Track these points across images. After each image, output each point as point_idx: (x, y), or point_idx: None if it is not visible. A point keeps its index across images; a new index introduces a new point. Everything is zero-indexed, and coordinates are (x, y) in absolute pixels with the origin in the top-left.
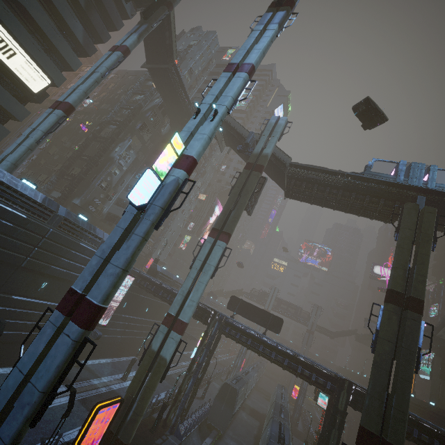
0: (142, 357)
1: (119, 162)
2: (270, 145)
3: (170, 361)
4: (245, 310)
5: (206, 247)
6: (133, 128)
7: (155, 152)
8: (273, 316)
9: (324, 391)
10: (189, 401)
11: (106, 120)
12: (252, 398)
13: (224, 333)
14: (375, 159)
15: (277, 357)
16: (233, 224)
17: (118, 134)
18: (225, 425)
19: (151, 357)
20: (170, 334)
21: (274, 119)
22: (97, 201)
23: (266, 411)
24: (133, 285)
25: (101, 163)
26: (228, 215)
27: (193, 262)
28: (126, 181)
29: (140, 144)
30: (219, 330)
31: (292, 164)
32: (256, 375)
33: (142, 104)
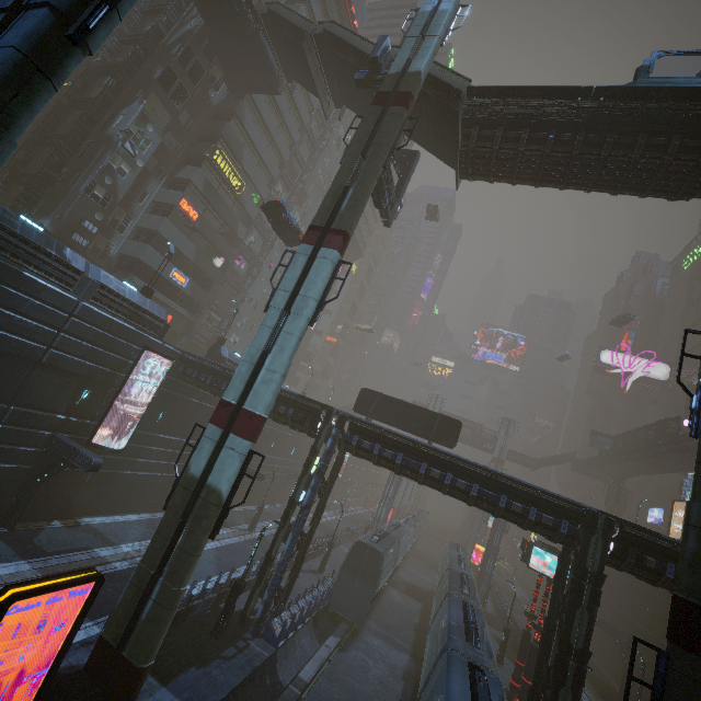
0: (171, 493)
1: (124, 146)
2: (425, 53)
3: (230, 495)
4: (388, 412)
5: (296, 264)
6: (147, 79)
7: (202, 140)
8: (442, 417)
9: (554, 540)
10: (290, 576)
11: (93, 69)
12: (407, 567)
13: (350, 448)
14: (659, 53)
15: (455, 482)
16: (352, 214)
17: (117, 89)
18: (362, 613)
19: (189, 489)
20: (227, 440)
21: (430, 3)
22: (90, 225)
23: (432, 586)
24: (173, 378)
25: (89, 149)
26: (341, 197)
27: (272, 298)
28: (149, 195)
29: (166, 114)
30: (339, 445)
31: (473, 88)
32: (412, 531)
33: (161, 28)
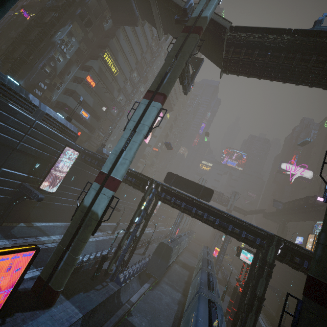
0: (74, 213)
1: (61, 47)
2: (210, 7)
3: (102, 215)
4: (179, 183)
5: (140, 108)
6: (73, 14)
7: (98, 47)
8: (204, 187)
9: (252, 247)
10: (129, 255)
11: (47, 7)
12: (183, 255)
13: (160, 198)
14: None
15: (208, 217)
16: (168, 85)
17: (58, 18)
18: (161, 274)
19: (83, 211)
20: (102, 190)
21: None
22: (42, 85)
23: (194, 264)
24: (79, 161)
25: (43, 47)
26: (163, 77)
27: (127, 124)
28: (72, 73)
29: (81, 33)
30: (155, 197)
31: (233, 27)
32: (187, 239)
33: None
